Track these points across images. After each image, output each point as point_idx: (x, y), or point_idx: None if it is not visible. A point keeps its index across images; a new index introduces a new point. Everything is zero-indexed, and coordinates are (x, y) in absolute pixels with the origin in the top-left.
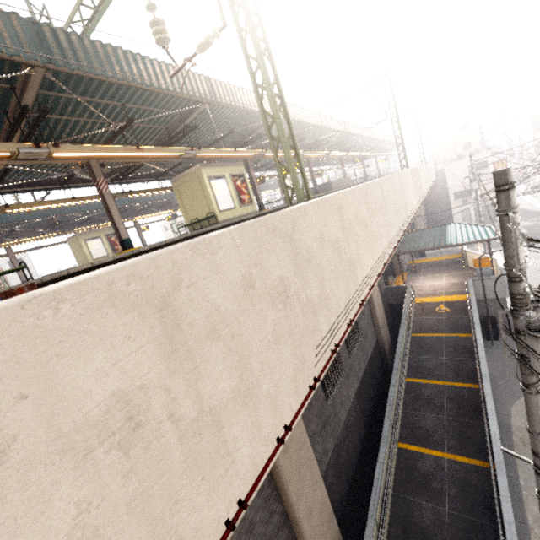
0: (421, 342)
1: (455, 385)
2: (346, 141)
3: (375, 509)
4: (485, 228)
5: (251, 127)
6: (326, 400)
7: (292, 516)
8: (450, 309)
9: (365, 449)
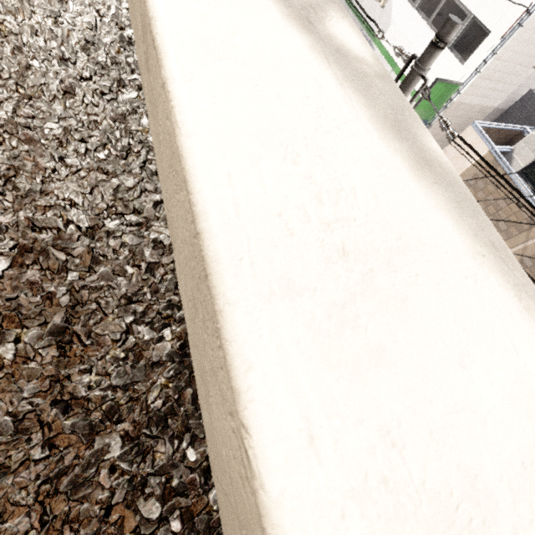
0: None
1: None
2: None
3: None
4: None
5: None
6: None
7: None
8: None
9: None
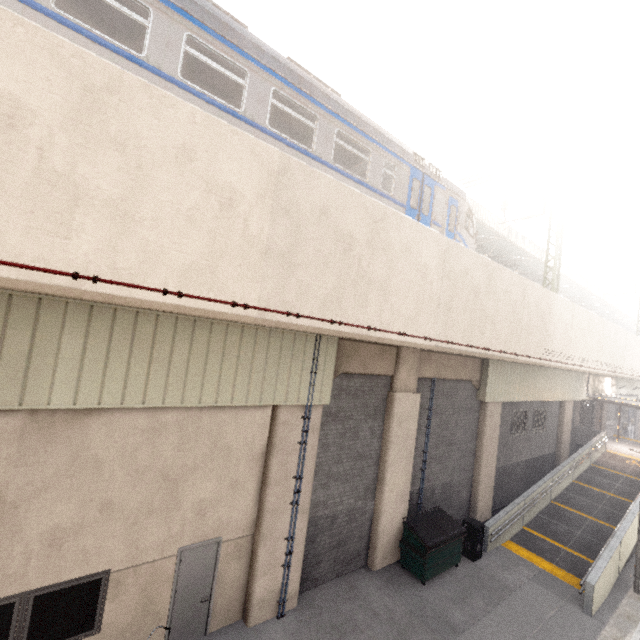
0: (599, 471)
1: (619, 498)
2: (582, 299)
3: (526, 496)
4: None
5: (510, 258)
6: (510, 434)
7: (478, 455)
8: None
9: None
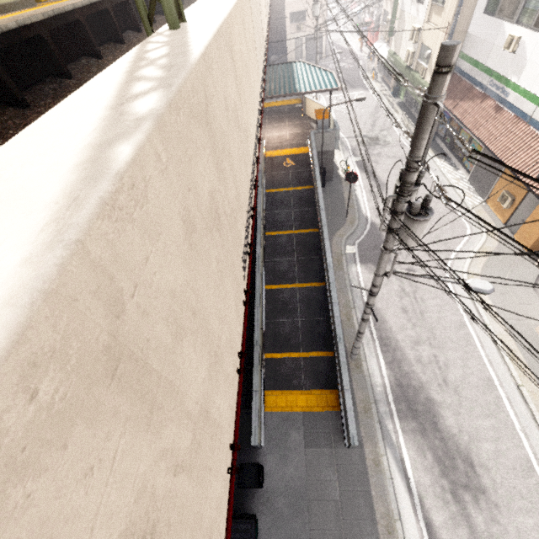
0: (274, 197)
1: (301, 232)
2: None
3: (258, 339)
4: (327, 73)
5: None
6: None
7: None
8: (294, 163)
9: None
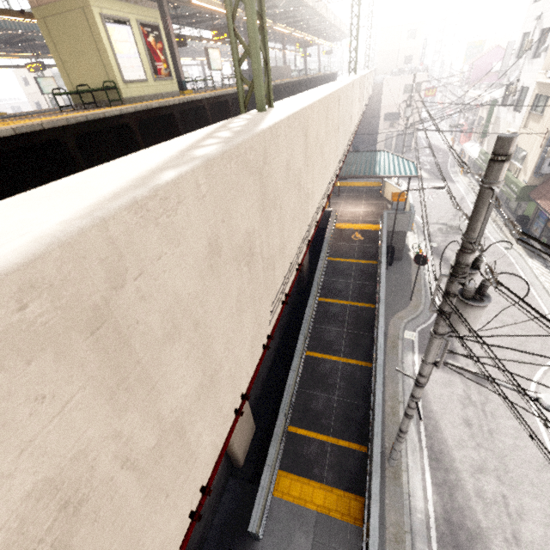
0: (335, 266)
1: (356, 304)
2: (295, 11)
3: (285, 406)
4: (409, 163)
5: None
6: None
7: None
8: (363, 237)
9: (278, 356)
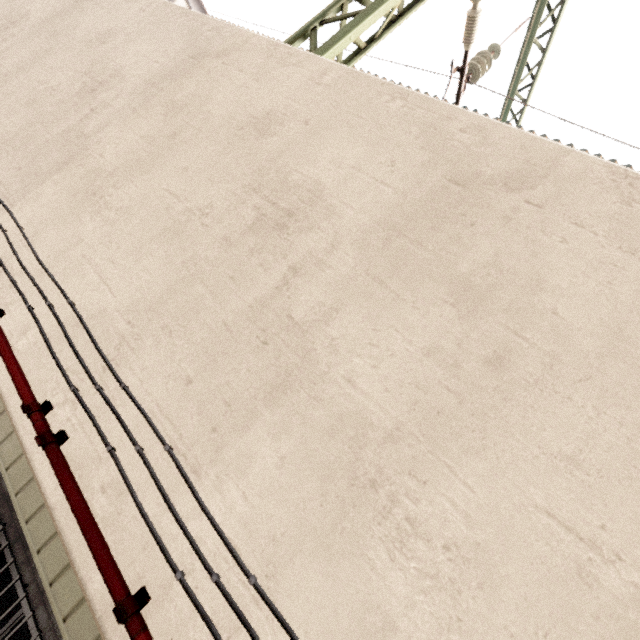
0: None
1: None
2: None
3: None
4: None
5: None
6: None
7: None
8: None
9: None
